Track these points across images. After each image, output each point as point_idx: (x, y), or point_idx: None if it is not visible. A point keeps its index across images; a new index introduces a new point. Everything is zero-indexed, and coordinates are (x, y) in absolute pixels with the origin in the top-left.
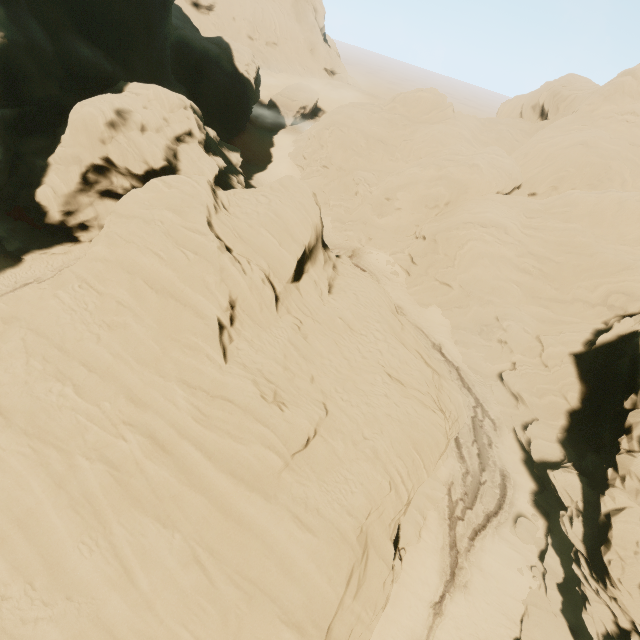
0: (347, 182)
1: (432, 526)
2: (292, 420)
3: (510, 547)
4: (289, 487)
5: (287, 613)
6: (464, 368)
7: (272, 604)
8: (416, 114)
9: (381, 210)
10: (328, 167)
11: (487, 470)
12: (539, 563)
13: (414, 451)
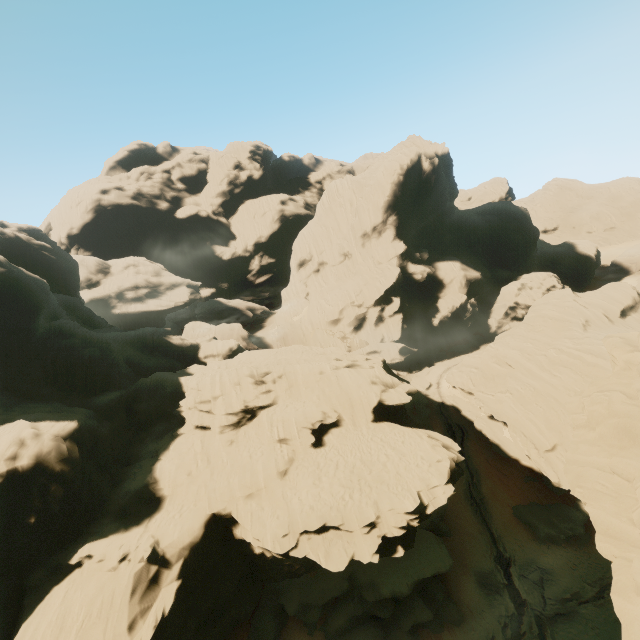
0: None
1: None
2: None
3: None
4: None
5: None
6: None
7: None
8: None
9: None
10: None
11: None
12: None
13: None
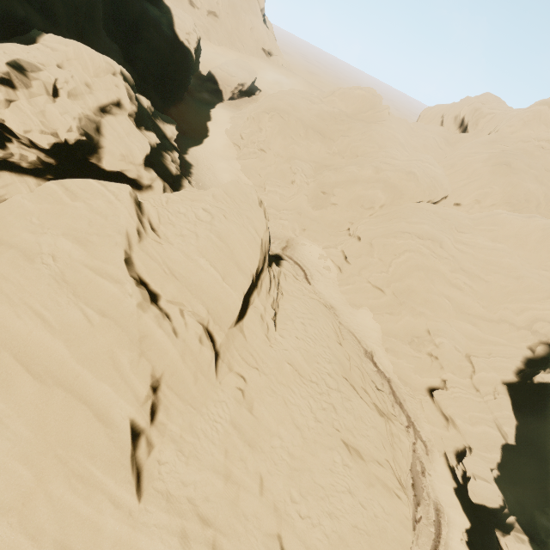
0: (284, 169)
1: None
2: None
3: None
4: None
5: None
6: (395, 379)
7: None
8: (353, 110)
9: (316, 202)
10: (265, 151)
11: (422, 504)
12: None
13: None
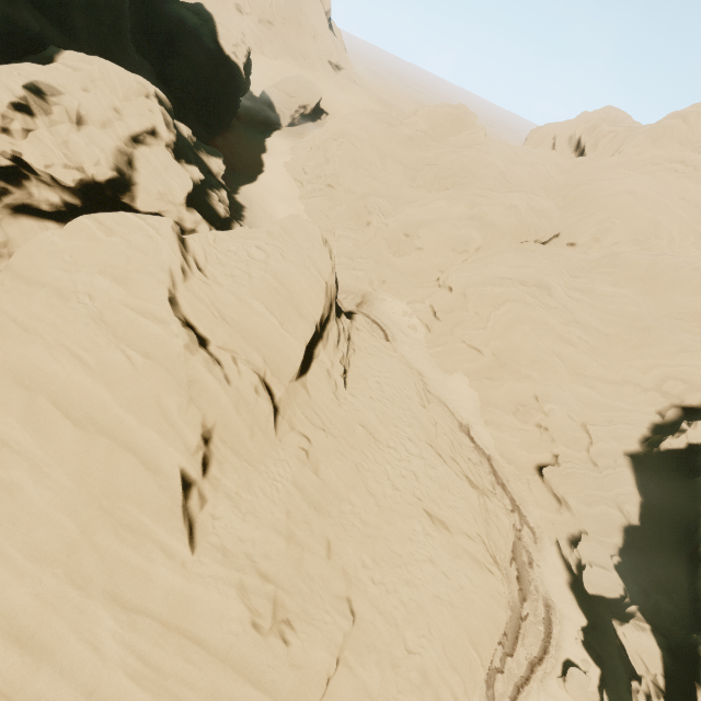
0: (357, 208)
1: None
2: (303, 659)
3: None
4: None
5: None
6: (496, 457)
7: None
8: (442, 133)
9: (398, 247)
10: (334, 187)
11: (529, 599)
12: None
13: (470, 647)
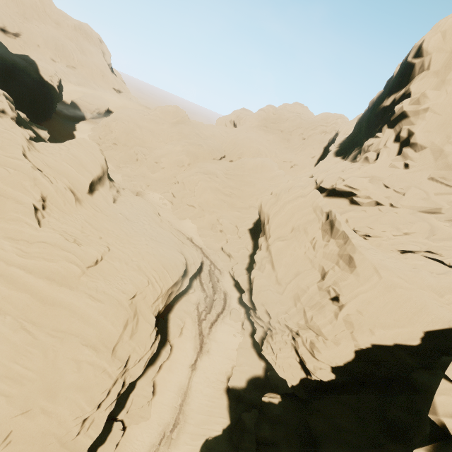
0: (130, 153)
1: (189, 327)
2: (86, 250)
3: (229, 326)
4: (86, 283)
5: (86, 340)
6: (205, 248)
7: (77, 338)
8: (169, 118)
9: (153, 169)
10: (117, 144)
11: (217, 293)
12: (242, 329)
13: (163, 268)
